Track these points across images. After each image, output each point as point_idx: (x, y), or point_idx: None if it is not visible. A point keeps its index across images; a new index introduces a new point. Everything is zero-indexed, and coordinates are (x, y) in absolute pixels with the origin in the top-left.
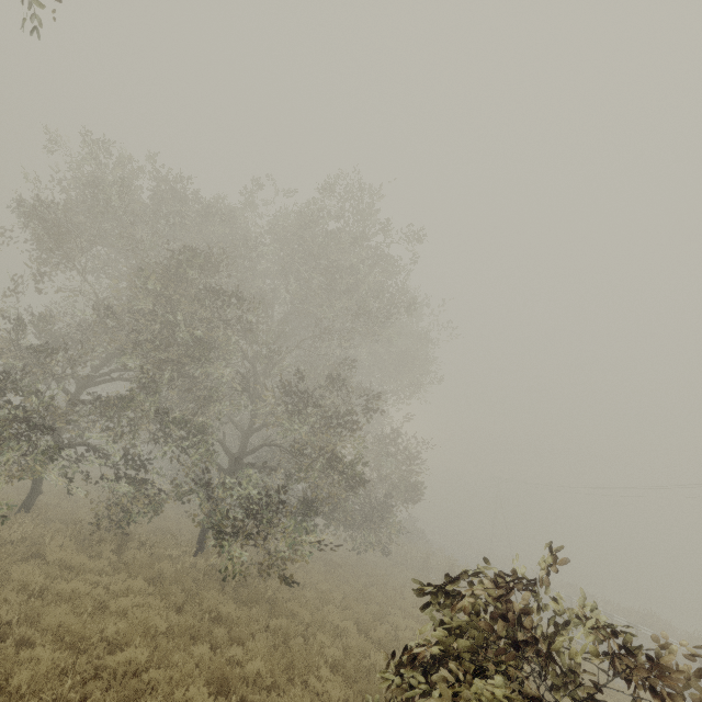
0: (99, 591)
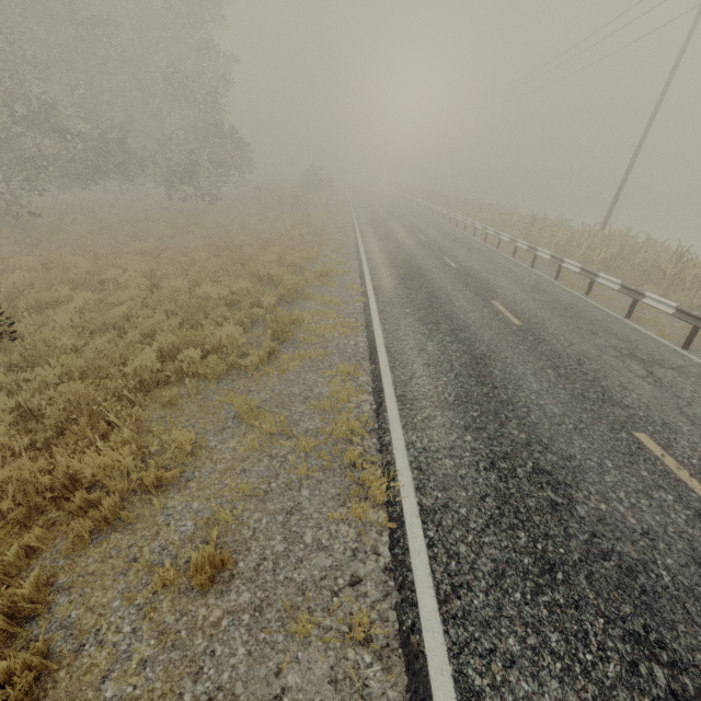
0: None
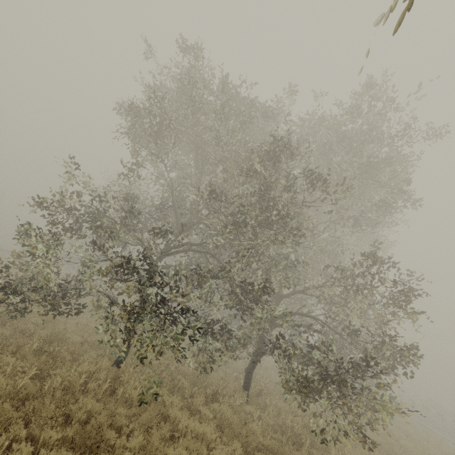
0: None
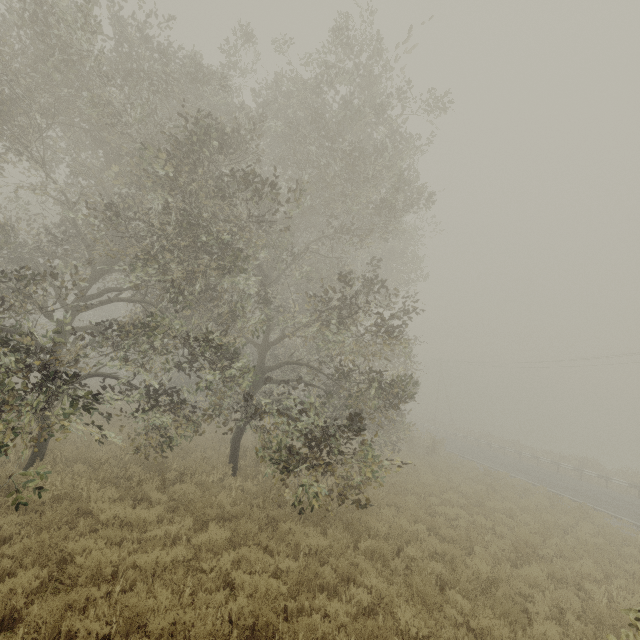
0: (179, 551)
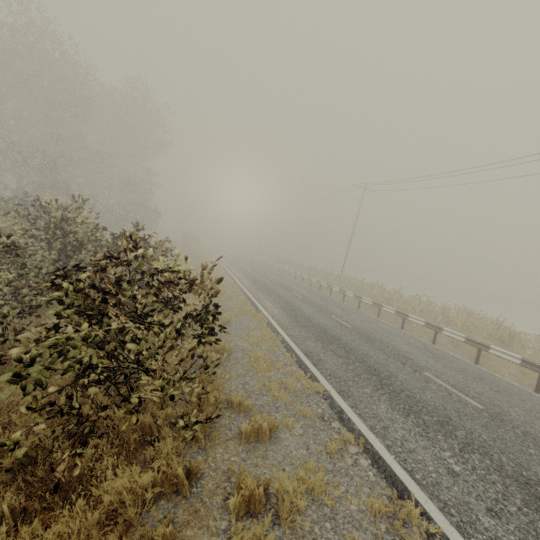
0: None
